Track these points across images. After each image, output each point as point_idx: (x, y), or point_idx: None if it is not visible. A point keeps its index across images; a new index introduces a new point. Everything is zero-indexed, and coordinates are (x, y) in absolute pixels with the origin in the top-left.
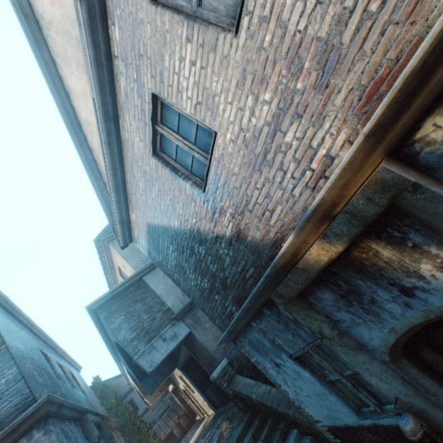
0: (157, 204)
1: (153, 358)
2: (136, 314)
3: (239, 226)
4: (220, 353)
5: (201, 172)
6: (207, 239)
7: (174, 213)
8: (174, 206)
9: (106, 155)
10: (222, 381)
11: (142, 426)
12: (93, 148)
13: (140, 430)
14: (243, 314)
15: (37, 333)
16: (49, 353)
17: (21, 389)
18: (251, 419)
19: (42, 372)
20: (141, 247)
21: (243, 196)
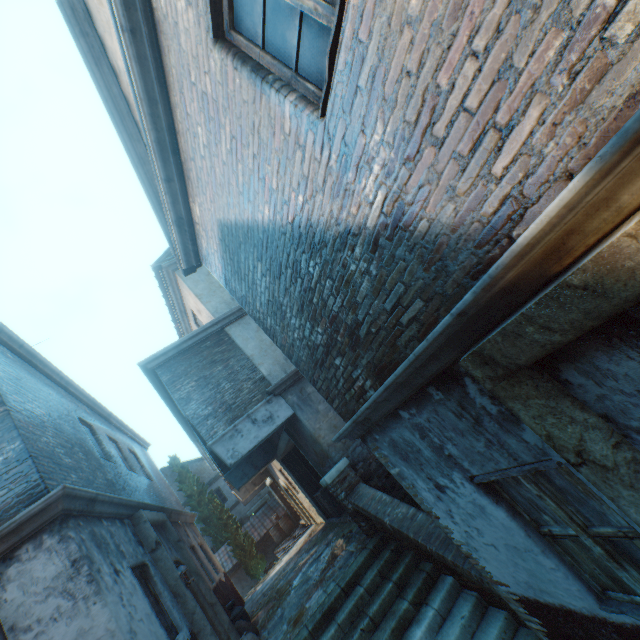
0: (231, 174)
1: (236, 447)
2: (213, 381)
3: (402, 196)
4: (338, 449)
5: (318, 66)
6: (325, 241)
7: (261, 189)
8: (260, 172)
9: (129, 63)
10: (338, 489)
11: (230, 522)
12: (117, 68)
13: (227, 526)
14: (386, 395)
15: (77, 395)
16: (96, 423)
17: (27, 473)
18: (379, 548)
19: (74, 449)
20: (214, 272)
21: (423, 99)
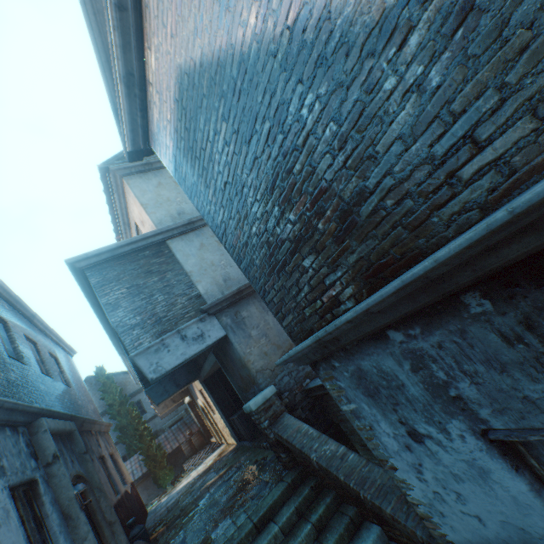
0: None
1: (160, 361)
2: (146, 291)
3: None
4: (266, 376)
5: None
6: (347, 41)
7: None
8: None
9: None
10: (262, 417)
11: (146, 433)
12: None
13: (142, 437)
14: (391, 301)
15: None
16: (13, 320)
17: None
18: (297, 483)
19: None
20: (163, 155)
21: None
